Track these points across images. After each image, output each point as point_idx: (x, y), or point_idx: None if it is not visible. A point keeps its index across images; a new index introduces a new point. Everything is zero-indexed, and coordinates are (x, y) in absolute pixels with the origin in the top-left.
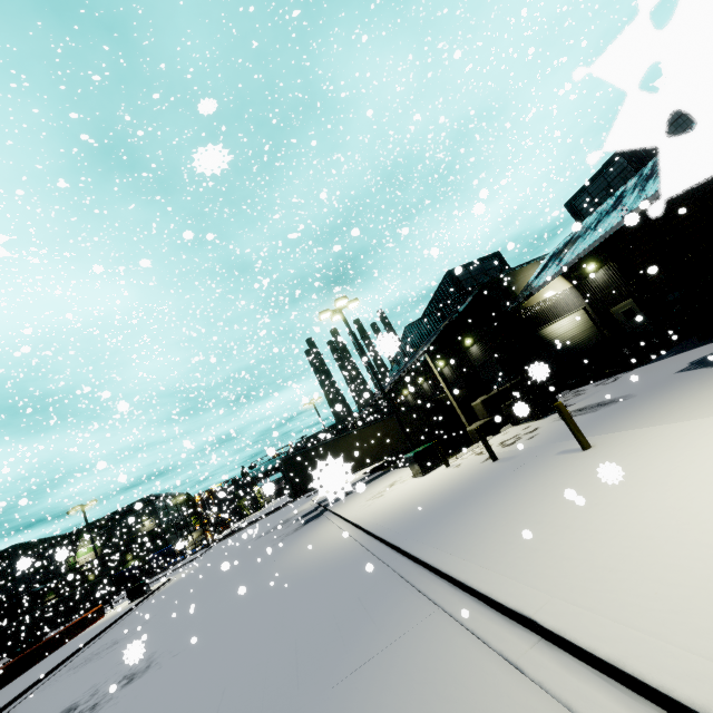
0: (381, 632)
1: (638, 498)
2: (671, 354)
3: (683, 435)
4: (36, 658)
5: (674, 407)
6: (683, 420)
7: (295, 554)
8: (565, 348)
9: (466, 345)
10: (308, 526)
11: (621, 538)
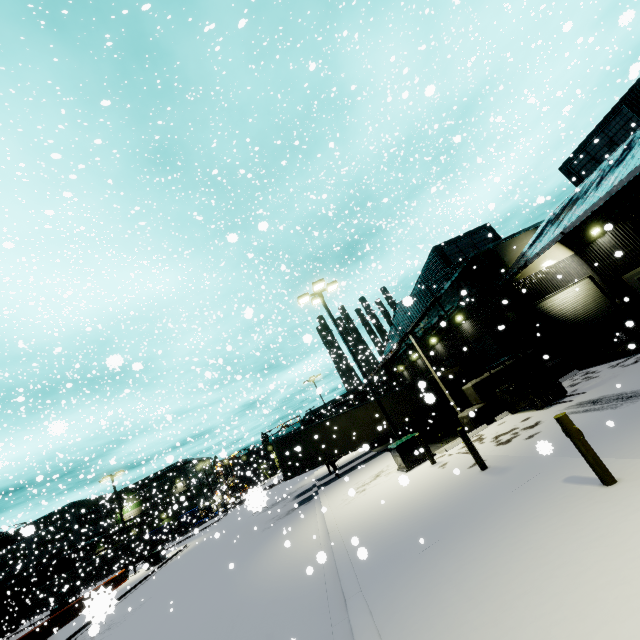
0: None
1: None
2: None
3: None
4: (59, 624)
5: None
6: None
7: (271, 553)
8: (569, 321)
9: (457, 322)
10: (297, 511)
11: None
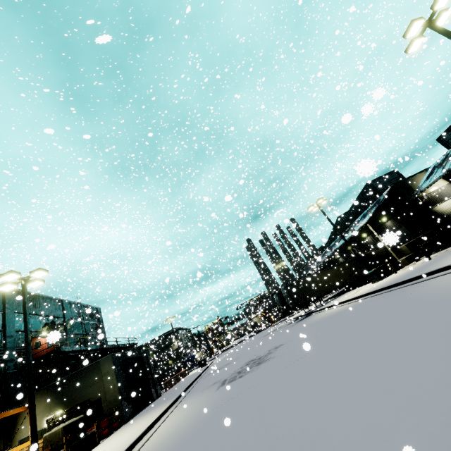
0: (416, 287)
1: None
2: None
3: None
4: (173, 383)
5: None
6: None
7: (318, 318)
8: (450, 216)
9: (382, 222)
10: (306, 318)
11: None
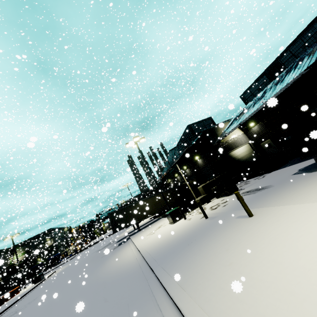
0: None
1: (281, 256)
2: (288, 165)
3: (302, 213)
4: None
5: (294, 194)
6: (300, 202)
7: (109, 264)
8: (240, 161)
9: (196, 159)
10: (119, 247)
11: (273, 289)
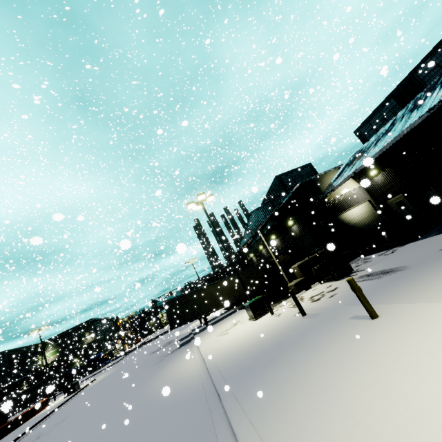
0: None
1: (432, 401)
2: (434, 234)
3: None
4: None
5: None
6: None
7: (163, 377)
8: (356, 227)
9: (289, 225)
10: (179, 350)
11: None
